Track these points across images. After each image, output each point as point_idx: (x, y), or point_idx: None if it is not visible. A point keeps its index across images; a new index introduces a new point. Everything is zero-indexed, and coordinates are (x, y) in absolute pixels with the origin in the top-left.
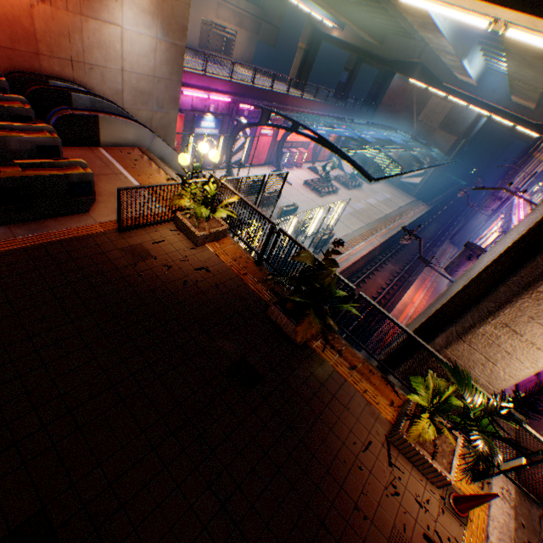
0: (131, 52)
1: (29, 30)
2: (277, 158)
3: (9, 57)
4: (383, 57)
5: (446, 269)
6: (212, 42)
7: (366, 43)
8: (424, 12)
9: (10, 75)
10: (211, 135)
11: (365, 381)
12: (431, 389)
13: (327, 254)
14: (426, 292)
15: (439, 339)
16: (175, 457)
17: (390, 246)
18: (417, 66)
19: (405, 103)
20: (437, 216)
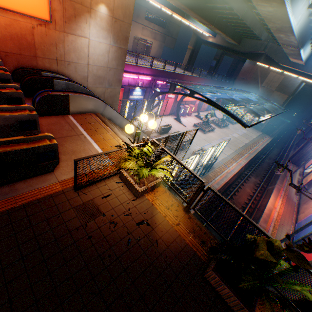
0: (93, 53)
1: (30, 42)
2: (176, 110)
3: (17, 59)
4: (240, 51)
5: None
6: (139, 48)
7: (229, 44)
8: (286, 19)
9: (17, 70)
10: (140, 100)
11: None
12: None
13: (288, 243)
14: (282, 199)
15: None
16: None
17: (250, 164)
18: (262, 55)
19: (253, 76)
20: (276, 143)
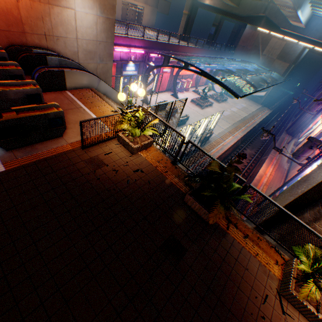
0: (81, 26)
1: (17, 17)
2: (173, 86)
3: (7, 36)
4: (239, 14)
5: (294, 155)
6: (129, 16)
7: (227, 6)
8: None
9: (8, 48)
10: (133, 75)
11: (255, 246)
12: (311, 258)
13: (230, 162)
14: (273, 167)
15: (307, 215)
16: (133, 320)
17: (247, 137)
18: (263, 18)
19: (254, 43)
20: (276, 116)
